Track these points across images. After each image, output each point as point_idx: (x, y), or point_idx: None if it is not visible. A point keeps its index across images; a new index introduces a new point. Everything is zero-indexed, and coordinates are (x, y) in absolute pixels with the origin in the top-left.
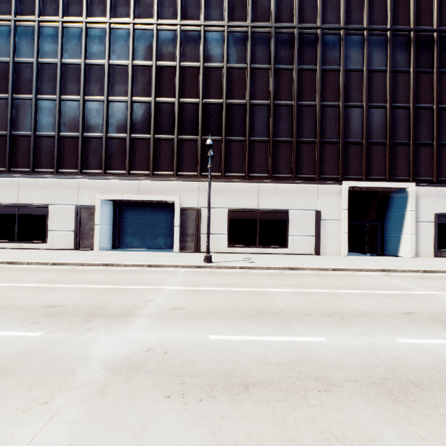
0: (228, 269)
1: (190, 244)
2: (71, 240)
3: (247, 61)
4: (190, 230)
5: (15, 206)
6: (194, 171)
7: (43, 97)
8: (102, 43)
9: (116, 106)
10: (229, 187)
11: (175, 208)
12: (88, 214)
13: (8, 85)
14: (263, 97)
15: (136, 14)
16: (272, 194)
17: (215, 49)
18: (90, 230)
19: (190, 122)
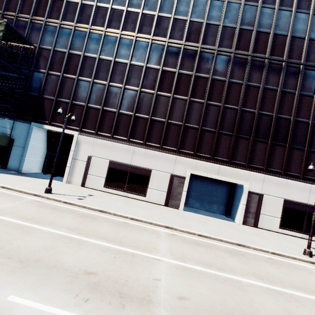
0: None
1: (250, 220)
2: (163, 198)
3: None
4: (252, 209)
5: (129, 166)
6: (261, 165)
7: (161, 93)
8: (209, 63)
9: (211, 109)
10: (287, 182)
11: (244, 190)
12: (178, 182)
13: (138, 81)
14: None
15: (237, 47)
16: None
17: (291, 80)
18: (178, 193)
19: (264, 129)
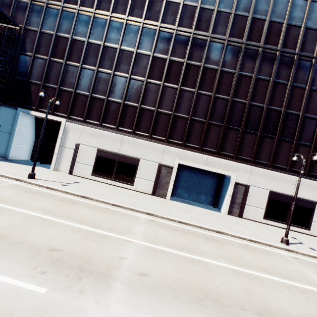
0: (312, 258)
1: (236, 210)
2: (150, 187)
3: (308, 84)
4: (238, 200)
5: (117, 155)
6: (249, 157)
7: (151, 81)
8: (202, 50)
9: (202, 98)
10: (274, 174)
11: (231, 181)
12: (166, 172)
13: (128, 68)
14: (313, 113)
15: (231, 34)
16: (305, 187)
17: (284, 70)
18: (165, 183)
19: (254, 121)
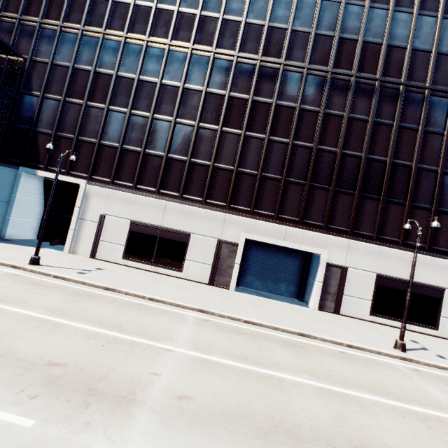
0: (440, 369)
1: (330, 304)
2: (206, 273)
3: (421, 124)
4: (332, 288)
5: (158, 228)
6: (345, 227)
7: (205, 125)
8: (272, 82)
9: (275, 147)
10: (381, 250)
11: (321, 262)
12: (228, 251)
13: (173, 108)
14: (431, 162)
15: (312, 60)
16: (427, 268)
17: (388, 106)
18: (227, 267)
19: (349, 176)
